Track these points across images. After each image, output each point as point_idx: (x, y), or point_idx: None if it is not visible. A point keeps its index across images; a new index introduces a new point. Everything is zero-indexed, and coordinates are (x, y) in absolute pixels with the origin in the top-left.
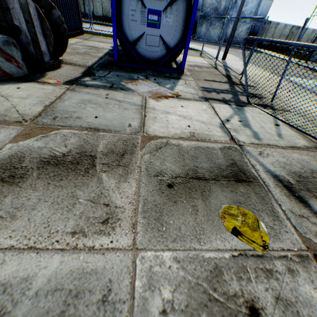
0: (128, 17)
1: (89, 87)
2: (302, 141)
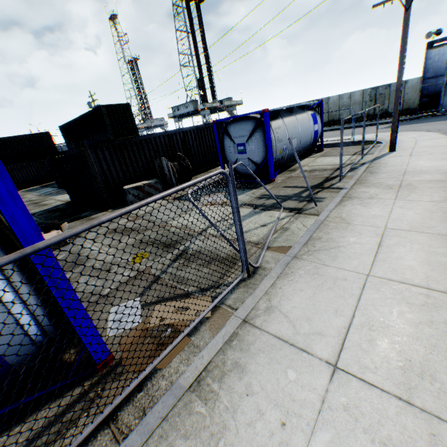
0: (228, 151)
1: (180, 200)
2: (256, 238)
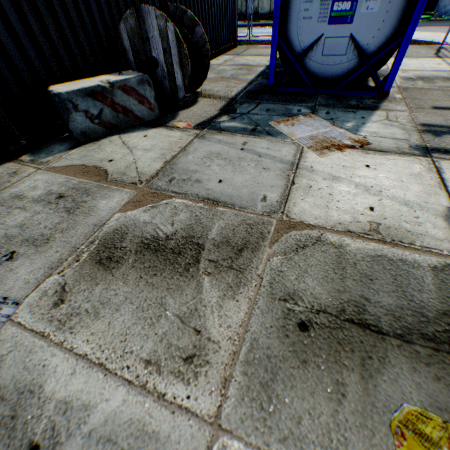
0: (298, 14)
1: (223, 132)
2: None
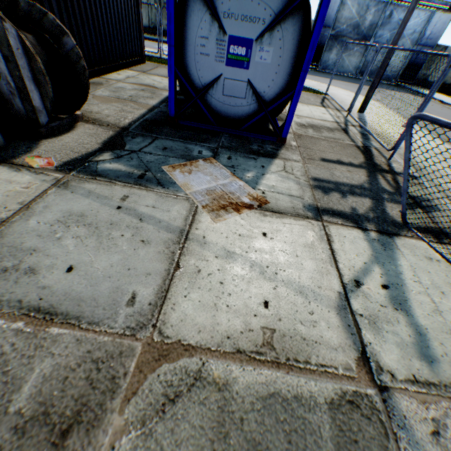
0: (195, 48)
1: (99, 179)
2: None
